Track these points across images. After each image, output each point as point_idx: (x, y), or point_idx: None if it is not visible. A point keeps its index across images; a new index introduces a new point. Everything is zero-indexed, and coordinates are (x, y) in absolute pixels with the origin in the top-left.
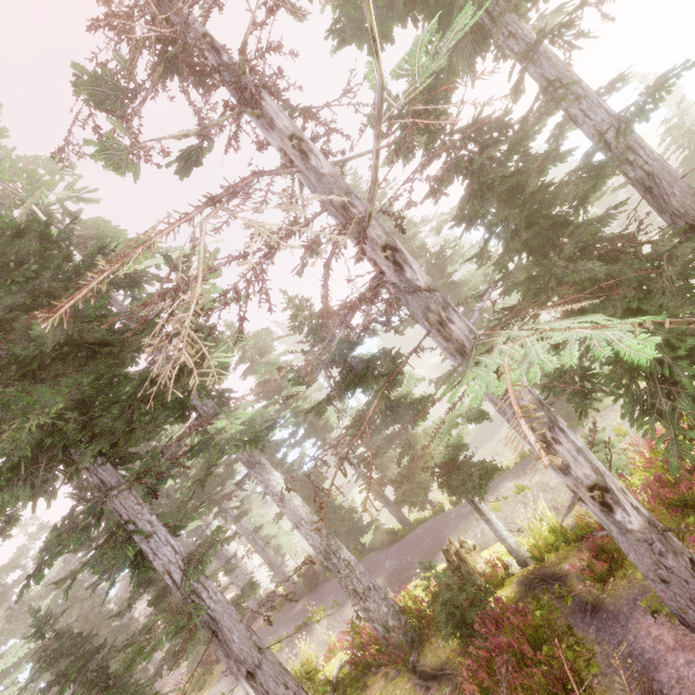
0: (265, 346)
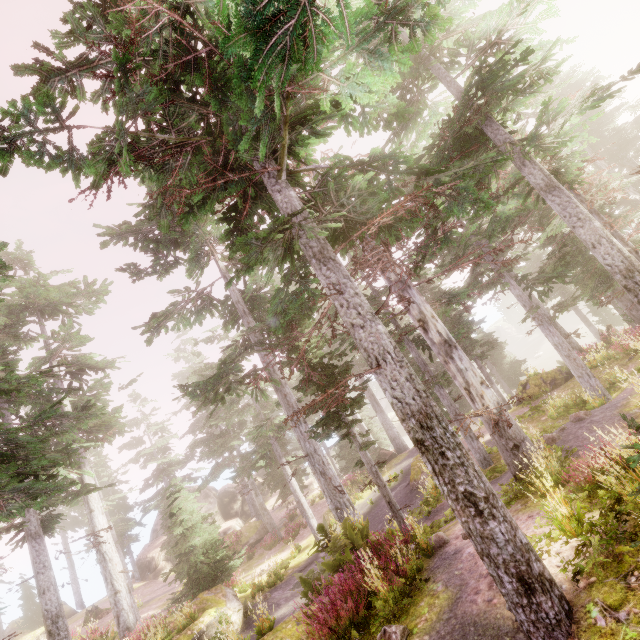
0: (437, 282)
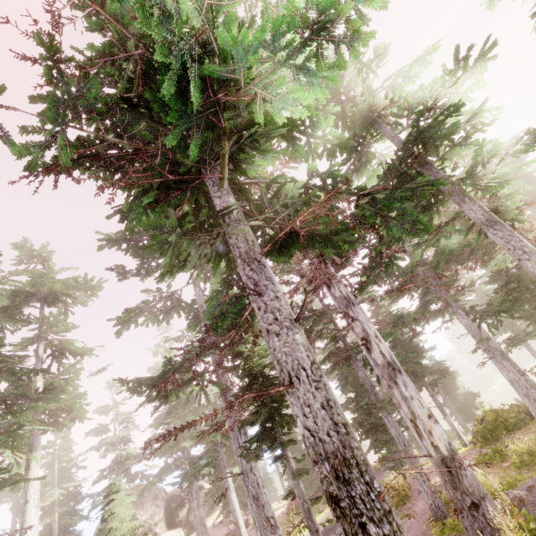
0: (389, 307)
